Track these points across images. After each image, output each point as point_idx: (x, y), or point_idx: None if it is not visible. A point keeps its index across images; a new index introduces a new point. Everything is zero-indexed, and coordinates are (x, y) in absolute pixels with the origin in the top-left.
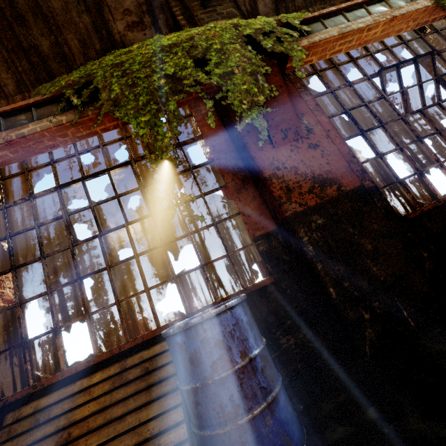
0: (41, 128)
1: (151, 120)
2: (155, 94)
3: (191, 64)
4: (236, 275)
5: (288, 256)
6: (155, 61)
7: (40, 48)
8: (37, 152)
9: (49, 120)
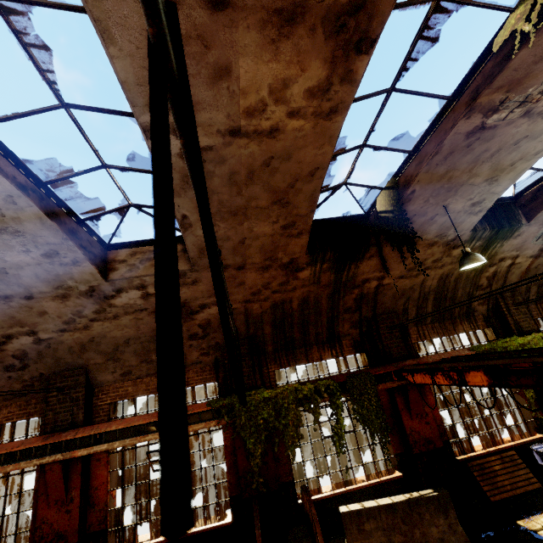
0: None
1: None
2: None
3: None
4: (528, 431)
5: None
6: None
7: (445, 309)
8: None
9: None
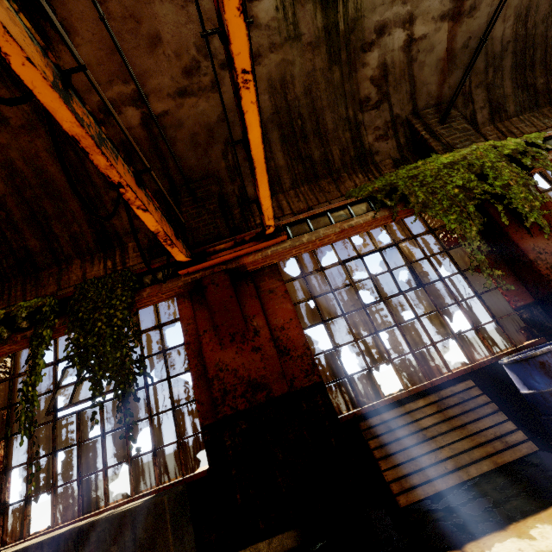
0: (363, 221)
1: (458, 219)
2: (454, 200)
3: (475, 178)
4: (506, 337)
5: (550, 324)
6: (443, 175)
7: (313, 157)
8: (347, 236)
9: (367, 216)
